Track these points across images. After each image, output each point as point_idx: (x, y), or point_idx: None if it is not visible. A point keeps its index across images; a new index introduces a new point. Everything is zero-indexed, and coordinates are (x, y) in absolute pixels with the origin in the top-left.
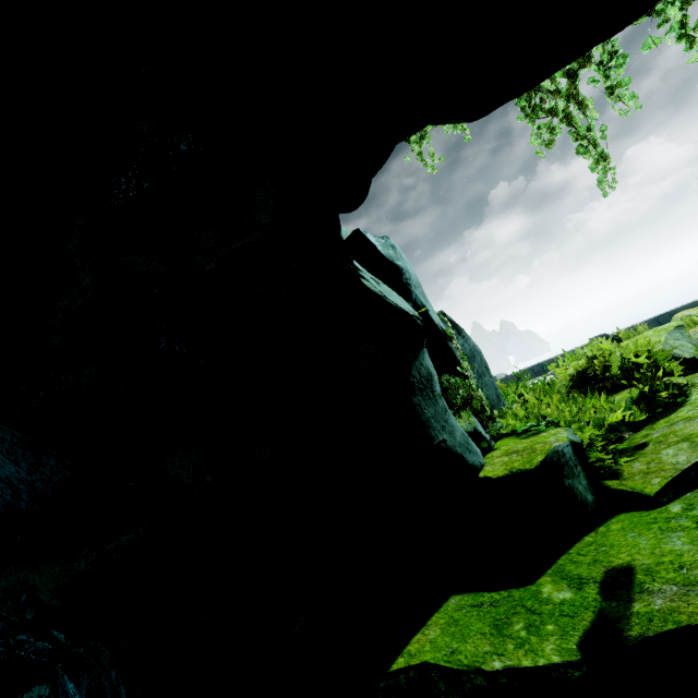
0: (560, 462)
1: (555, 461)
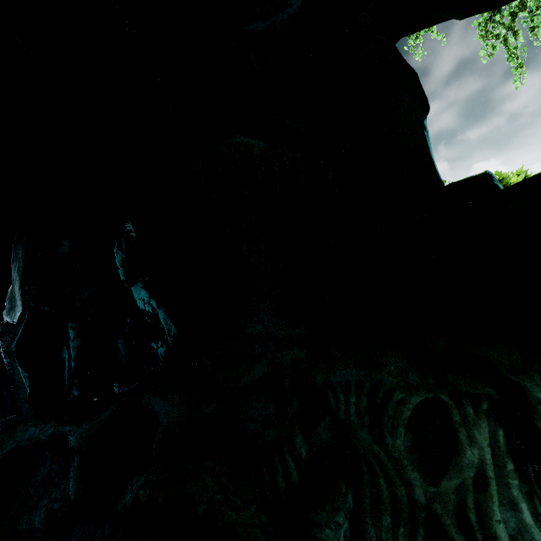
0: (491, 176)
1: (490, 175)
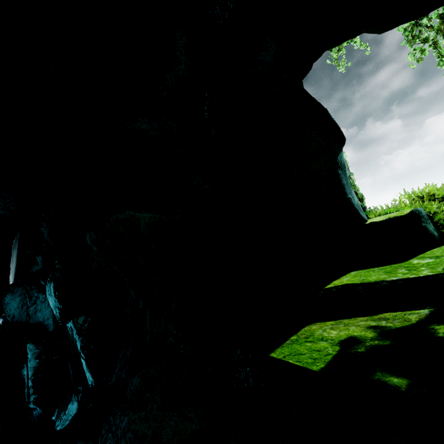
0: (419, 215)
1: (417, 214)
